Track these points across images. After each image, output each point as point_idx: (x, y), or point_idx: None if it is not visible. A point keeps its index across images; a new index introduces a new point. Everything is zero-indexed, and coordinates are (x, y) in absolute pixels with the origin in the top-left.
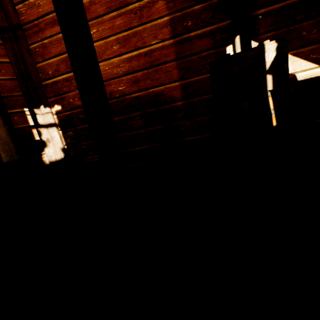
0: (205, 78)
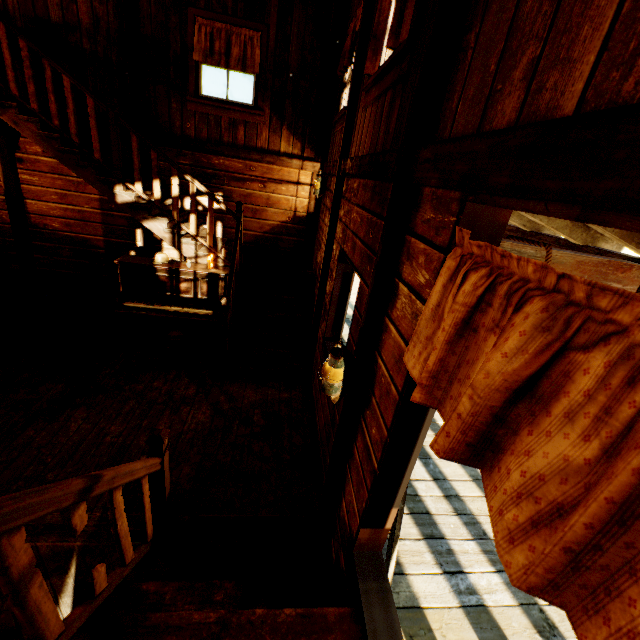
0: (122, 242)
